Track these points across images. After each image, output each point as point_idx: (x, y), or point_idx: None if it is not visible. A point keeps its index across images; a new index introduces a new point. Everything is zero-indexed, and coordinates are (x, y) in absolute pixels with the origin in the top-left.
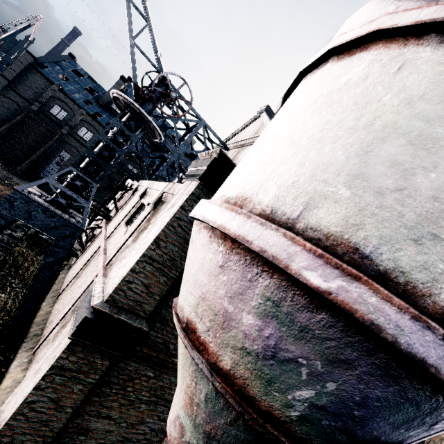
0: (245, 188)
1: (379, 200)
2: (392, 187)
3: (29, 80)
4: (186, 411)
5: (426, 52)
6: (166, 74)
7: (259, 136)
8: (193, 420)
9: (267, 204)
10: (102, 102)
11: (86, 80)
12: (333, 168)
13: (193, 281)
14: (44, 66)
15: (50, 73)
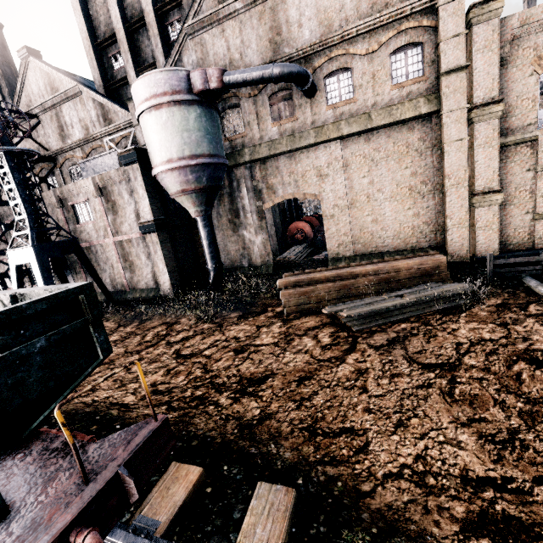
0: (168, 157)
1: (190, 145)
2: (190, 142)
3: None
4: (195, 207)
5: (175, 109)
6: None
7: (152, 139)
8: (197, 206)
9: (177, 157)
10: None
11: None
12: (181, 144)
13: (176, 183)
14: None
15: None
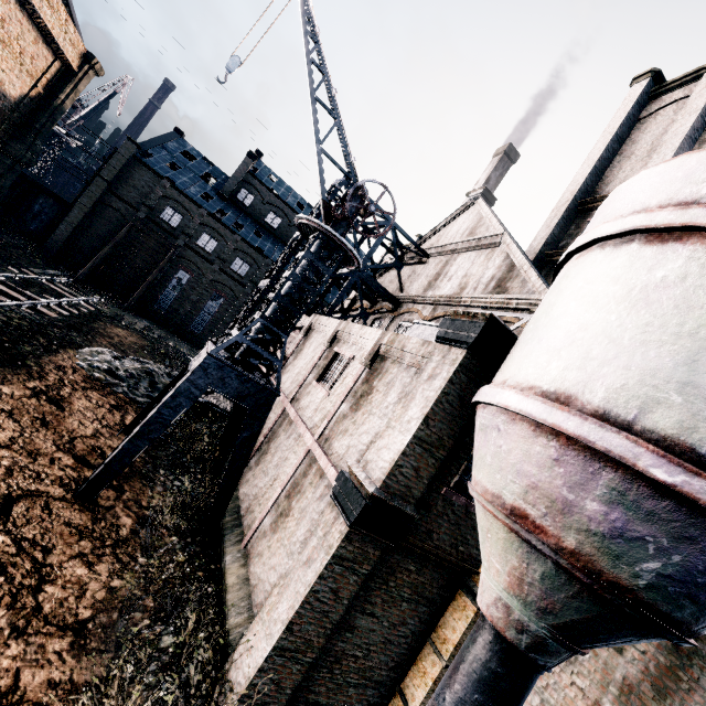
0: (564, 384)
1: None
2: None
3: (133, 178)
4: (511, 592)
5: None
6: (363, 183)
7: (556, 315)
8: (523, 598)
9: (597, 405)
10: (224, 193)
11: (200, 163)
12: (662, 375)
13: (515, 470)
14: (147, 154)
15: (157, 162)
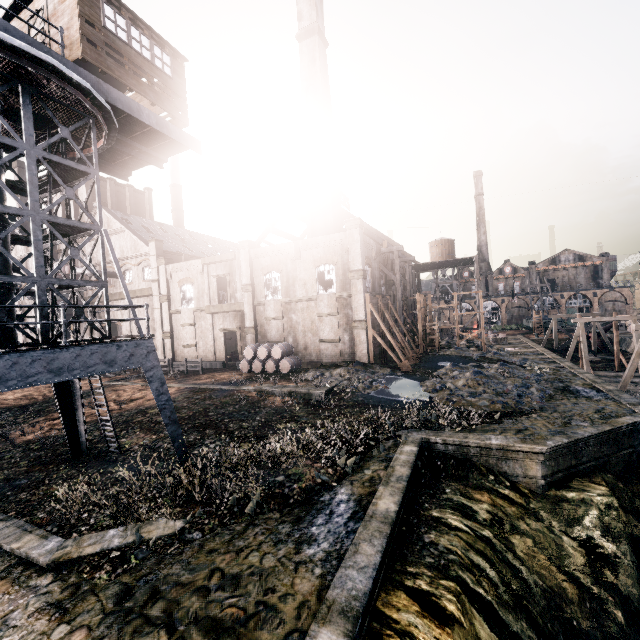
0: None
1: None
2: None
3: None
4: None
5: None
6: None
7: None
8: None
9: None
10: None
11: None
12: None
13: None
14: None
15: None
